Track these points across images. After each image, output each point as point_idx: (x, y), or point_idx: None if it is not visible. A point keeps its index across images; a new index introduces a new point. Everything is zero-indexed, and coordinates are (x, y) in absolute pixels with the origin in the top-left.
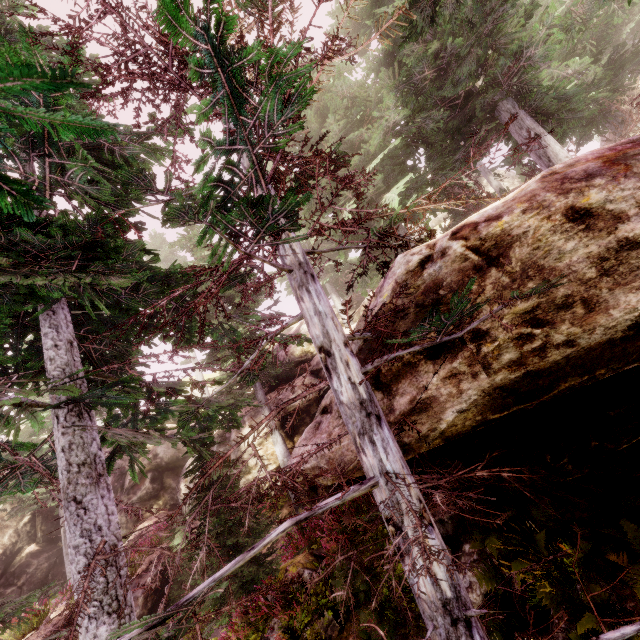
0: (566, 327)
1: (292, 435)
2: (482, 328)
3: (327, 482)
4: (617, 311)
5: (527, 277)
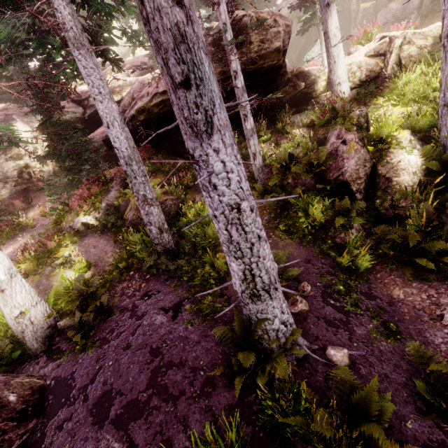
0: (267, 45)
1: None
2: (252, 41)
3: None
4: (274, 45)
5: (264, 31)
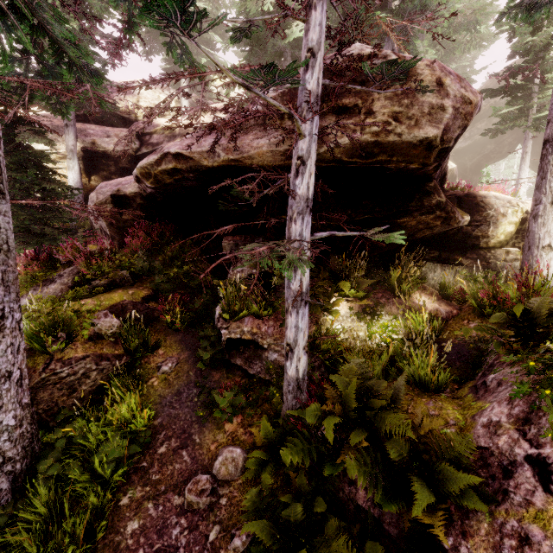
0: (404, 127)
1: (90, 173)
2: (374, 110)
3: (213, 164)
4: (422, 131)
5: (407, 96)
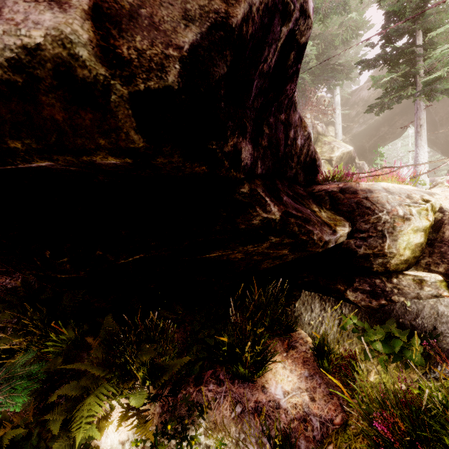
0: None
1: None
2: None
3: None
4: None
5: None
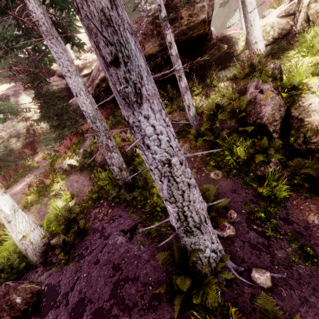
0: (194, 18)
1: None
2: (182, 16)
3: None
4: (200, 17)
5: (191, 7)
